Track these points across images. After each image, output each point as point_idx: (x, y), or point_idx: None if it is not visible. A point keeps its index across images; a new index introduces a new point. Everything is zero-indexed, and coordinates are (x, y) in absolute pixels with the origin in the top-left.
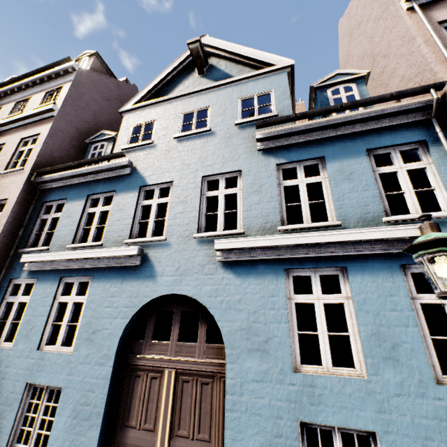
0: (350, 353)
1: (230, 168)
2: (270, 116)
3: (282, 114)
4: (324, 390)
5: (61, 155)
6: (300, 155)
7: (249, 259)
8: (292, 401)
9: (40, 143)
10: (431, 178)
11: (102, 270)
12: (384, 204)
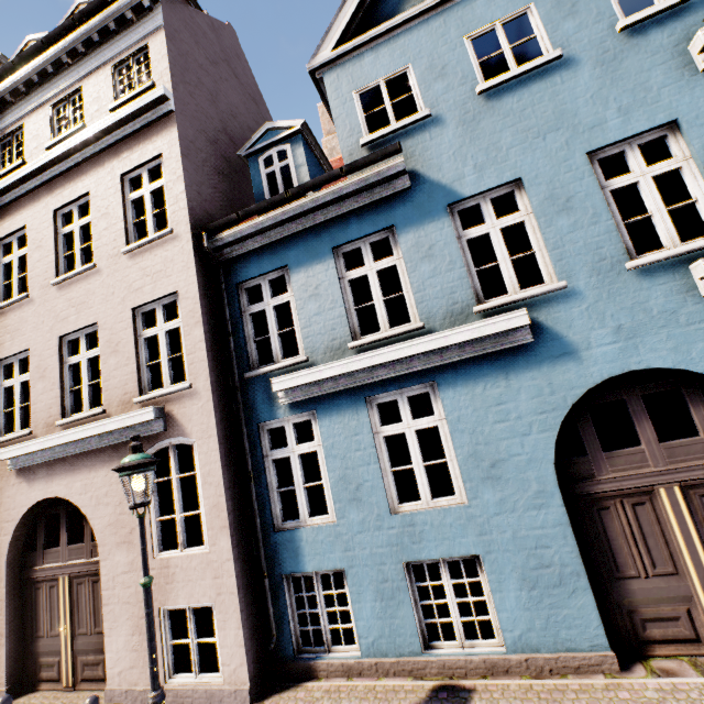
0: None
1: (647, 123)
2: None
3: None
4: None
5: (208, 191)
6: None
7: None
8: None
9: (175, 174)
10: None
11: (449, 368)
12: None
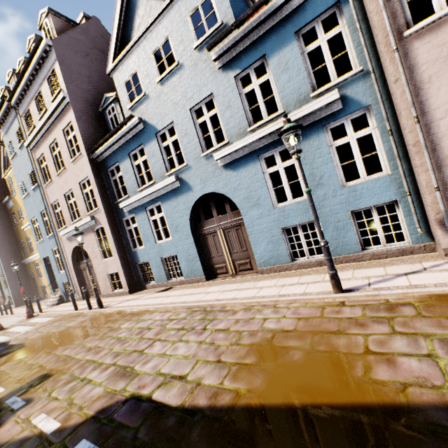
0: None
1: (204, 95)
2: (217, 28)
3: (226, 20)
4: (289, 211)
5: (92, 130)
6: (248, 60)
7: (237, 158)
8: (276, 221)
9: (76, 129)
10: (345, 41)
11: (163, 196)
12: (312, 81)
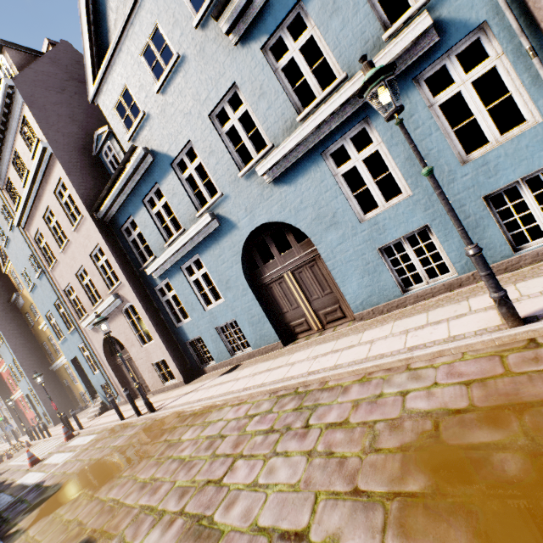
0: None
1: (224, 88)
2: None
3: None
4: (385, 221)
5: (91, 183)
6: (276, 17)
7: (290, 165)
8: (367, 241)
9: (70, 186)
10: None
11: (200, 246)
12: (381, 16)
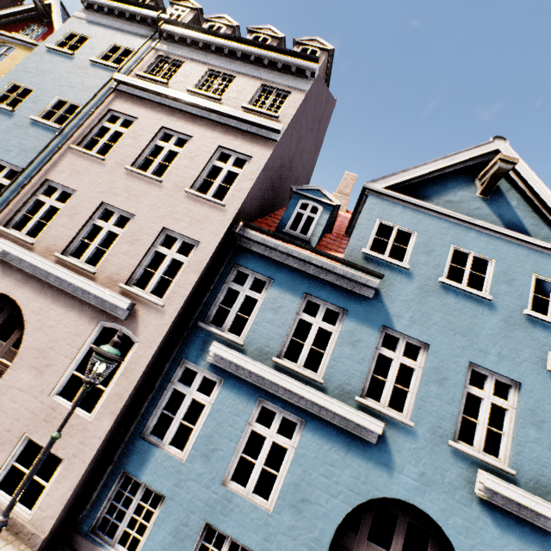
0: (422, 516)
1: (507, 372)
2: None
3: None
4: None
5: (259, 194)
6: None
7: (517, 514)
8: None
9: (251, 175)
10: None
11: (319, 420)
12: None
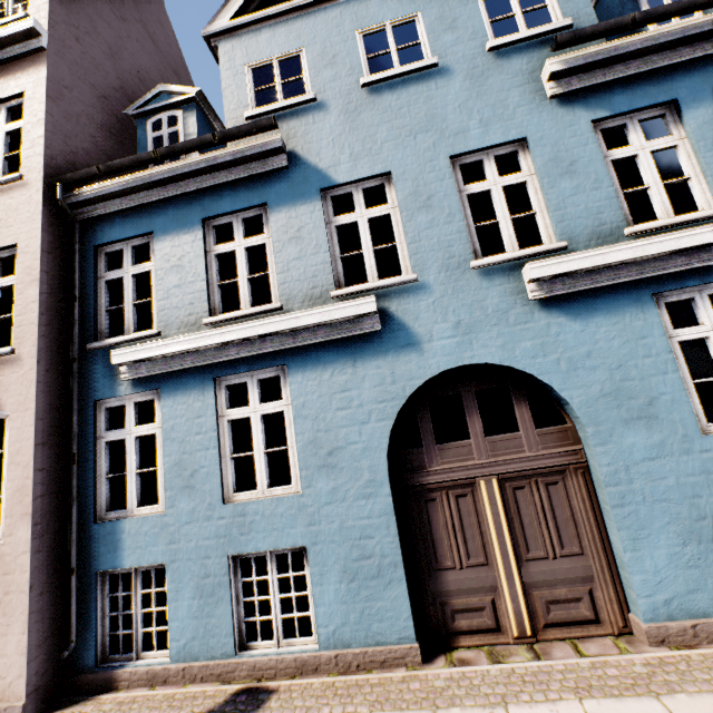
0: None
1: (502, 136)
2: (558, 28)
3: (578, 25)
4: None
5: (83, 145)
6: (633, 100)
7: (591, 287)
8: (710, 473)
9: (35, 116)
10: None
11: (302, 352)
12: None
